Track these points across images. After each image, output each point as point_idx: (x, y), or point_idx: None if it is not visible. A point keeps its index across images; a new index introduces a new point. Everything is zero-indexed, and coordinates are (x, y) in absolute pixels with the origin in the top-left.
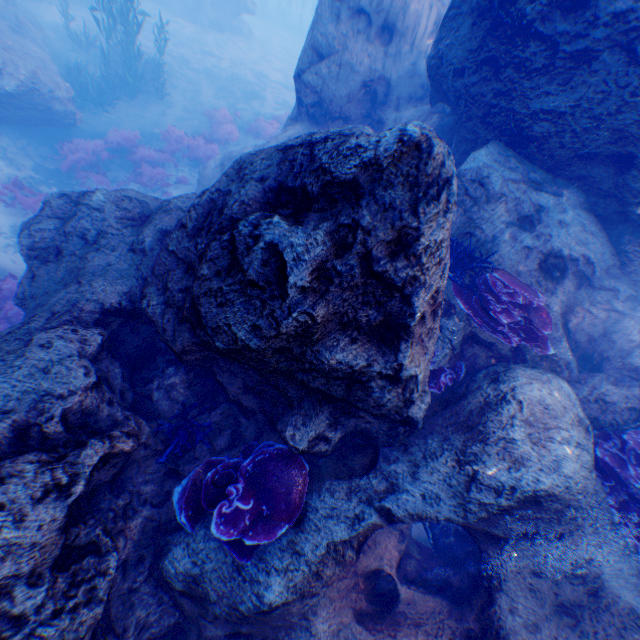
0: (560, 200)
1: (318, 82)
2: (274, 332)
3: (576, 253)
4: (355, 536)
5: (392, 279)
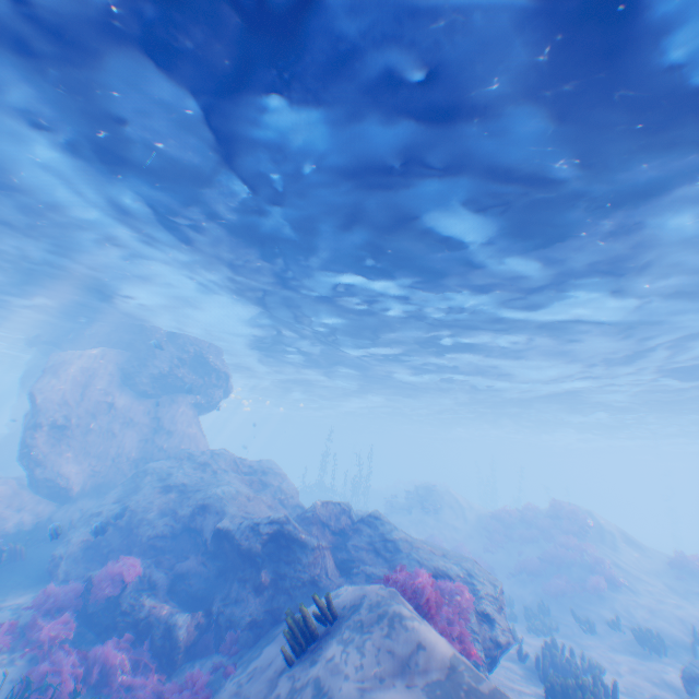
0: None
1: None
2: None
3: None
4: None
5: None
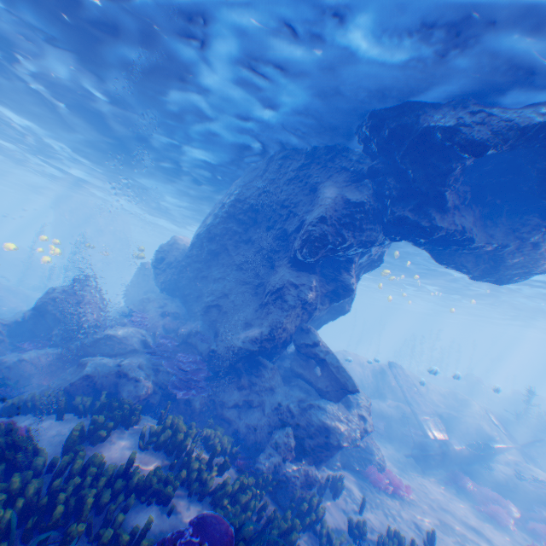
0: (172, 300)
1: (128, 292)
2: (49, 297)
3: (172, 309)
4: (57, 352)
5: (78, 291)
